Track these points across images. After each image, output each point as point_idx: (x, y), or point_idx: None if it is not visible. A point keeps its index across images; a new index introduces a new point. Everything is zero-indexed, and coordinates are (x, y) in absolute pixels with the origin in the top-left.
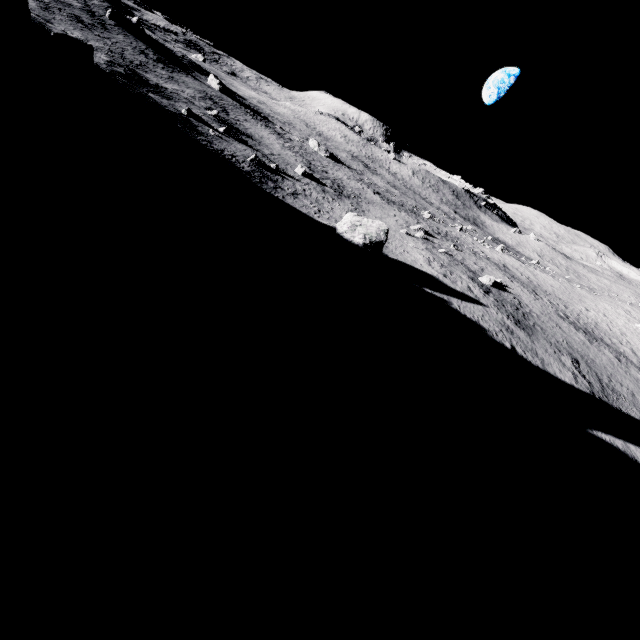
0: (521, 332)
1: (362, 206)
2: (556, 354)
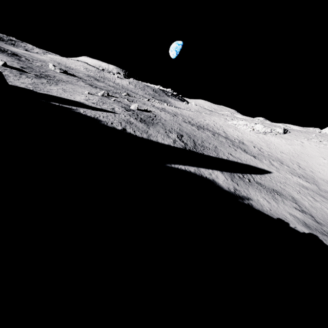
0: (141, 124)
1: (59, 83)
2: (166, 133)
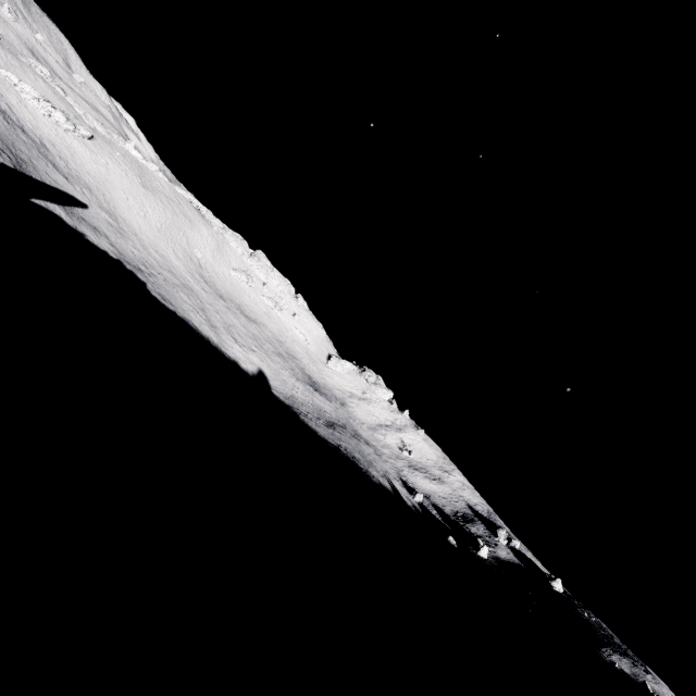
0: None
1: None
2: None
